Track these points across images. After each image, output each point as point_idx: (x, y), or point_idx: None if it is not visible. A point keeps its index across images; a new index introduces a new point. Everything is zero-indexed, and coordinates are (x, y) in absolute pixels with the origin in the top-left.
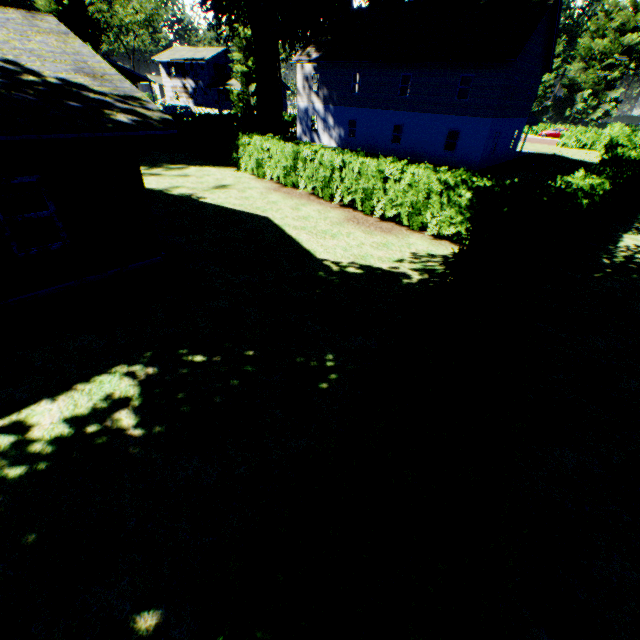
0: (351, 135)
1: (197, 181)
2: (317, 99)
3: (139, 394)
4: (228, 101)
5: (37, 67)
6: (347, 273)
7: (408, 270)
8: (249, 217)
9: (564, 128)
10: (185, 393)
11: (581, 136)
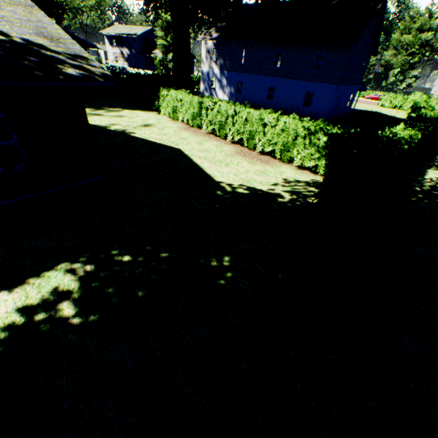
0: (238, 92)
1: (129, 120)
2: (215, 66)
3: (78, 287)
4: (153, 65)
5: (6, 29)
6: (237, 193)
7: (281, 192)
8: (166, 148)
9: (381, 94)
10: (115, 287)
11: (393, 100)
